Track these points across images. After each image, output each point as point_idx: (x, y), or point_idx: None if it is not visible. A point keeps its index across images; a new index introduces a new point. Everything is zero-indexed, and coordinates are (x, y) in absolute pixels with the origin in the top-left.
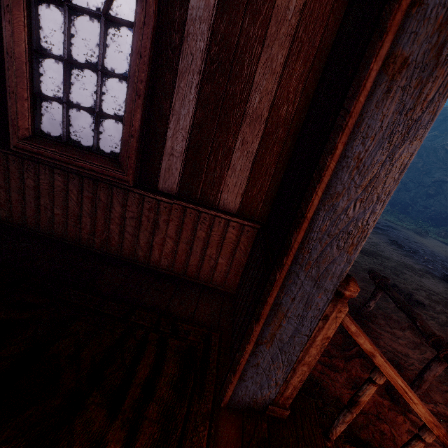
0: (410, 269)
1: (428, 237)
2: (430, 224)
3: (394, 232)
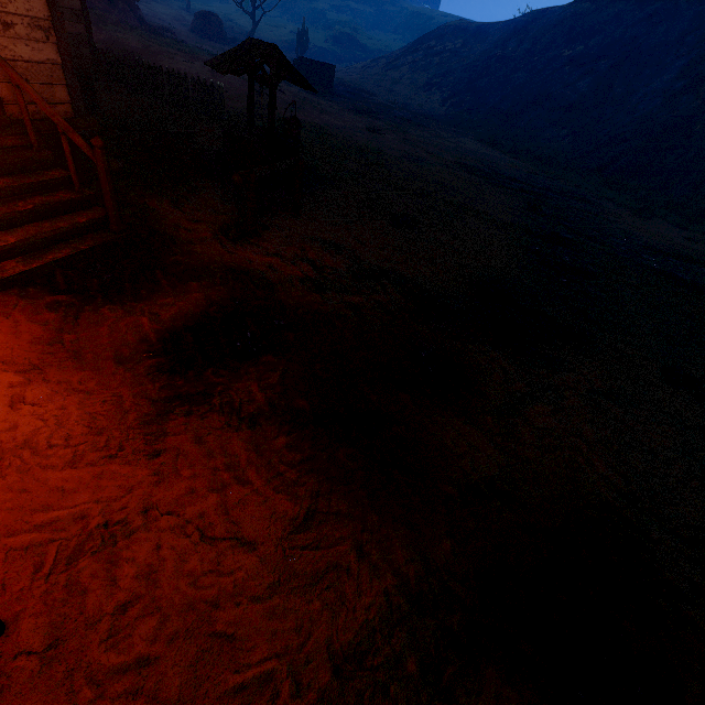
0: (486, 219)
1: (653, 219)
2: (701, 207)
3: (569, 201)
